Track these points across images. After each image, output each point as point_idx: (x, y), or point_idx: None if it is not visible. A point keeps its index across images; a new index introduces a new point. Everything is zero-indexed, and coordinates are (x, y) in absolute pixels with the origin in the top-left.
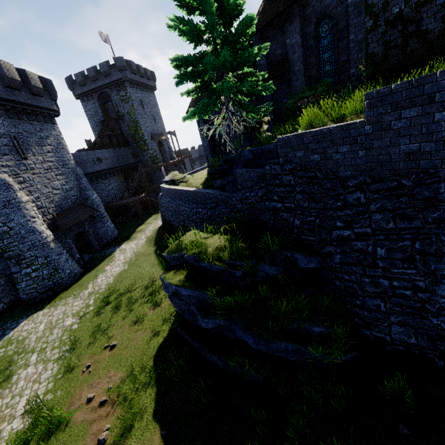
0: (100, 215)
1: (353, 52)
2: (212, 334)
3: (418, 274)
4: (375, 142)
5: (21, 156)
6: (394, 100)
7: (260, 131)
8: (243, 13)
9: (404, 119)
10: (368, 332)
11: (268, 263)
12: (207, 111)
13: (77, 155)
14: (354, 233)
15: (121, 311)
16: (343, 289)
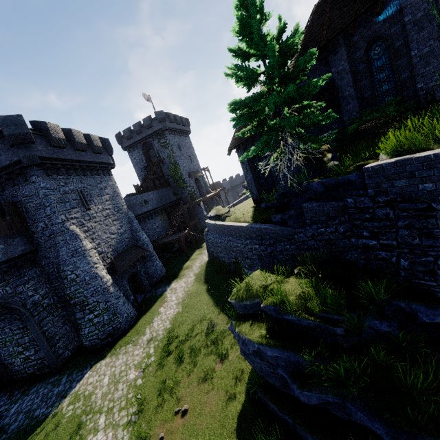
0: (149, 255)
1: (418, 67)
2: (306, 404)
3: None
4: None
5: (85, 207)
6: None
7: (323, 160)
8: (295, 52)
9: None
10: None
11: (376, 316)
12: (270, 149)
13: (128, 200)
14: None
15: (185, 364)
16: None
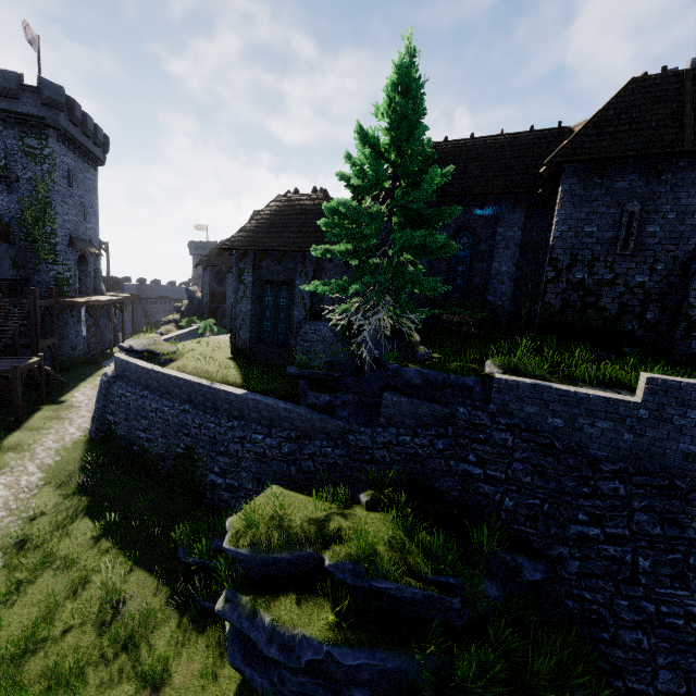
0: None
1: (494, 280)
2: None
3: (691, 598)
4: (648, 429)
5: None
6: (681, 396)
7: (410, 340)
8: None
9: (688, 419)
10: (620, 683)
11: (487, 575)
12: (379, 299)
13: None
14: (602, 532)
15: None
16: (580, 614)
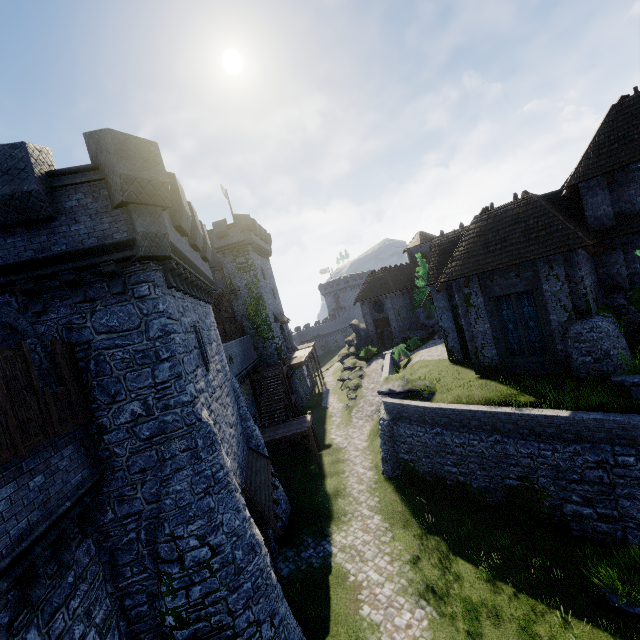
0: None
1: None
2: None
3: None
4: None
5: (206, 365)
6: None
7: None
8: None
9: None
10: None
11: None
12: None
13: None
14: None
15: None
16: None
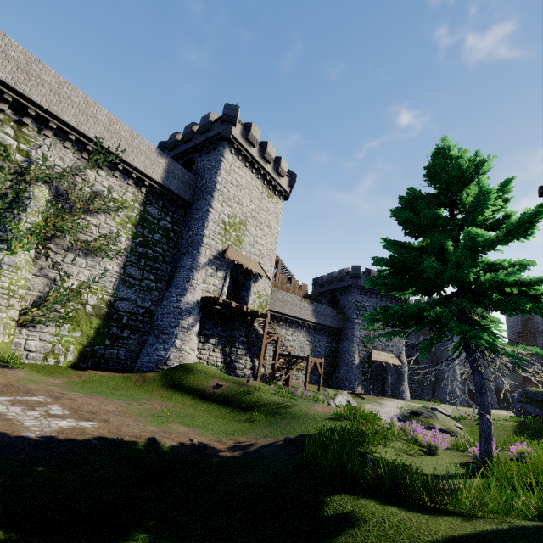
0: (489, 388)
1: None
2: None
3: None
4: None
5: None
6: None
7: None
8: None
9: None
10: None
11: None
12: None
13: None
14: None
15: None
16: None
